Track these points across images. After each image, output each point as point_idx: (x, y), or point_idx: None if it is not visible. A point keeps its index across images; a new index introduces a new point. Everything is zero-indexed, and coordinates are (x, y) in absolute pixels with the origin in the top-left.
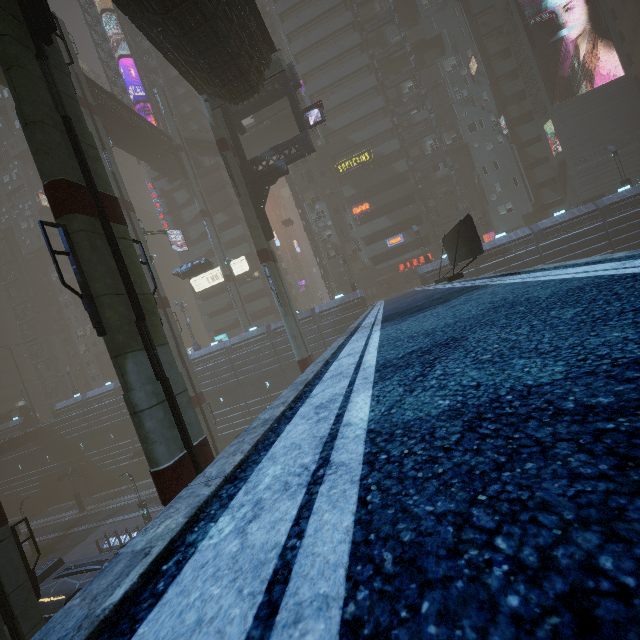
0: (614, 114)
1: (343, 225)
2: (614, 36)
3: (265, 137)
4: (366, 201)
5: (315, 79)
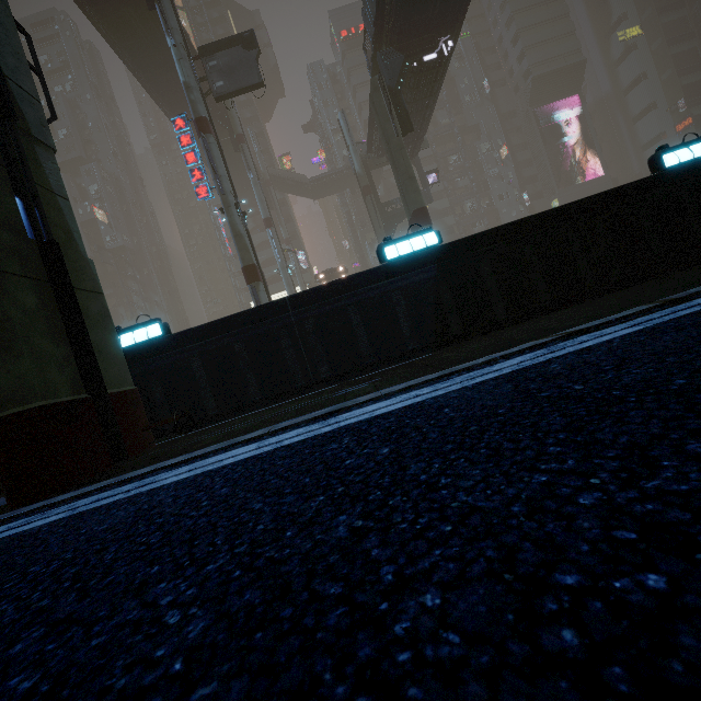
0: None
1: None
2: (597, 148)
3: (341, 183)
4: None
5: None
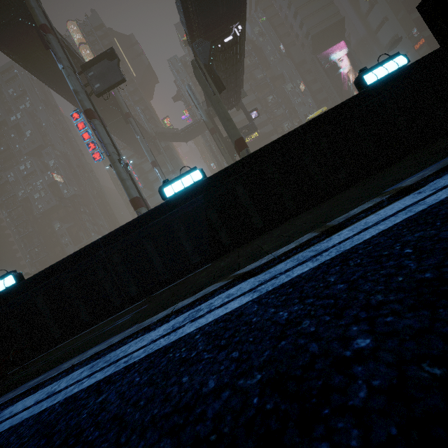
0: None
1: None
2: None
3: (201, 128)
4: None
5: None
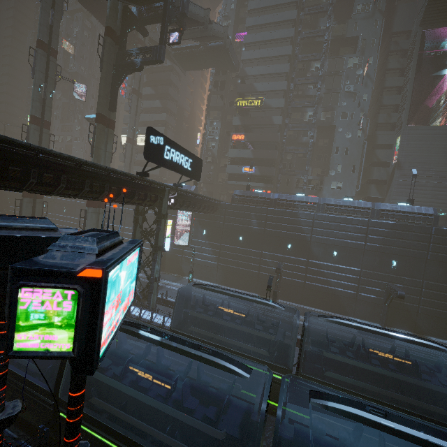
0: None
1: (227, 144)
2: None
3: (199, 59)
4: (244, 133)
5: (254, 33)
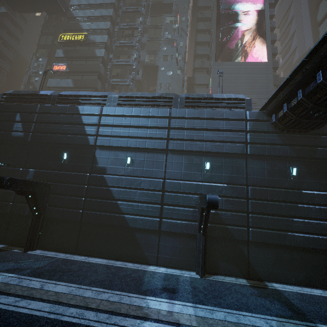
0: (253, 82)
1: None
2: (268, 38)
3: None
4: (66, 64)
5: None
